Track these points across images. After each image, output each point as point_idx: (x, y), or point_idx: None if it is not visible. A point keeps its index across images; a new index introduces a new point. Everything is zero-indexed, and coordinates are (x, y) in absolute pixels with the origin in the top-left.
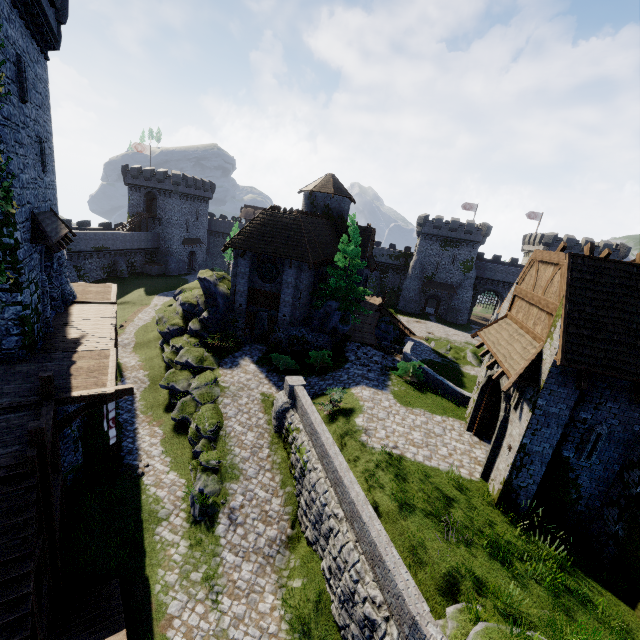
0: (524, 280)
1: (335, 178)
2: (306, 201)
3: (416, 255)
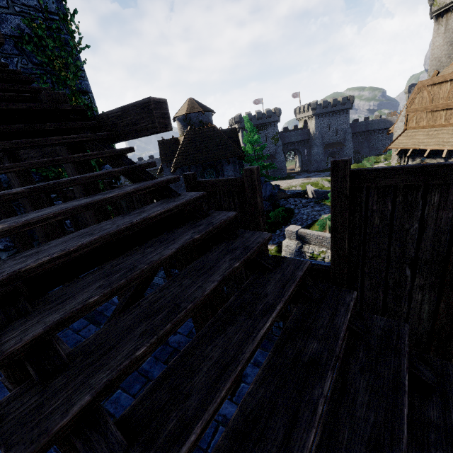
0: (414, 103)
1: (195, 100)
2: (183, 123)
3: (243, 143)
